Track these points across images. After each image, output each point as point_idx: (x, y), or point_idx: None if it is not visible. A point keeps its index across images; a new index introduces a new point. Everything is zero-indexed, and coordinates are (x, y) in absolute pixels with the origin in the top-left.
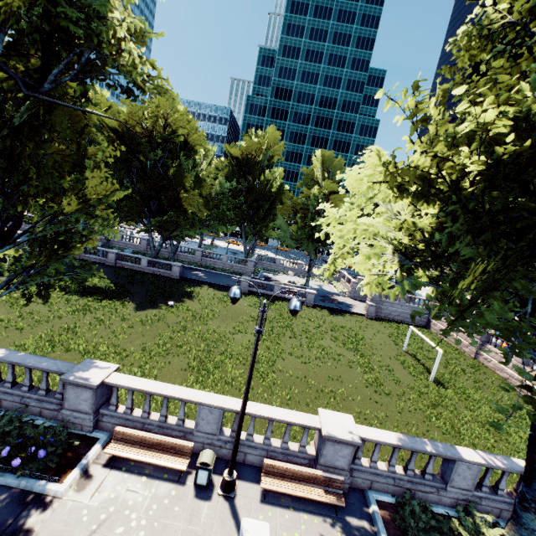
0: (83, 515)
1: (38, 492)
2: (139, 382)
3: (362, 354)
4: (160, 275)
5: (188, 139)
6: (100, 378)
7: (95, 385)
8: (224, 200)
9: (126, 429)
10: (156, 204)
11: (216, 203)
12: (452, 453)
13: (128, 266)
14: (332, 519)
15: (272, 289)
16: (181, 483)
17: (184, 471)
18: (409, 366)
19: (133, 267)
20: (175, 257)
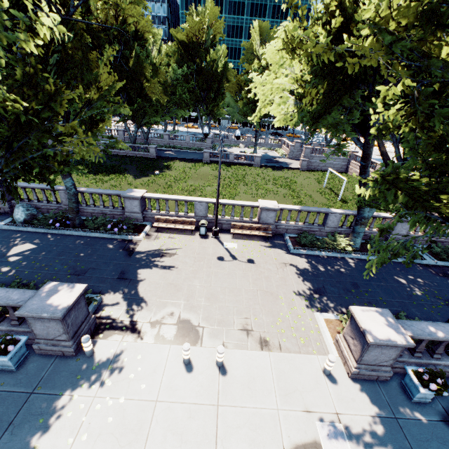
0: (154, 244)
1: (130, 239)
2: (161, 195)
3: (293, 190)
4: (141, 156)
5: (137, 27)
6: (140, 194)
7: (139, 197)
8: (178, 86)
9: (160, 217)
10: (125, 96)
11: (172, 90)
12: (327, 210)
13: (115, 153)
14: (266, 242)
15: (228, 158)
16: (193, 235)
17: (193, 232)
18: (326, 194)
19: (119, 153)
20: (148, 143)
